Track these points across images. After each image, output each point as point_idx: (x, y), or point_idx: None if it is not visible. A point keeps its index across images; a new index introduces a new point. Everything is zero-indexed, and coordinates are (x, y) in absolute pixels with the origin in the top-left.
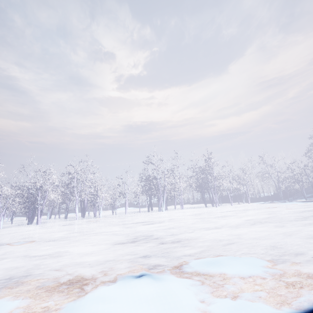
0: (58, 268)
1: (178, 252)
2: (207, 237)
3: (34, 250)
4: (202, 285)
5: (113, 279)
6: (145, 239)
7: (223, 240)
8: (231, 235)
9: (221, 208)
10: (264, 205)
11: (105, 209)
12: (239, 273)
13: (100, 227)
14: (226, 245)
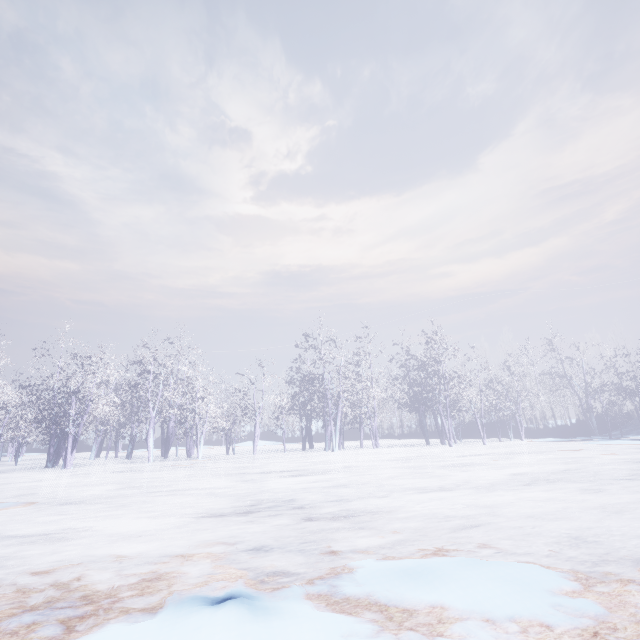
0: (44, 569)
1: (341, 541)
2: (417, 509)
3: (23, 522)
4: (376, 639)
5: (156, 607)
6: (274, 508)
7: (455, 517)
8: (475, 508)
9: (460, 447)
10: (555, 445)
11: (217, 442)
12: (482, 607)
13: (190, 479)
14: (460, 529)
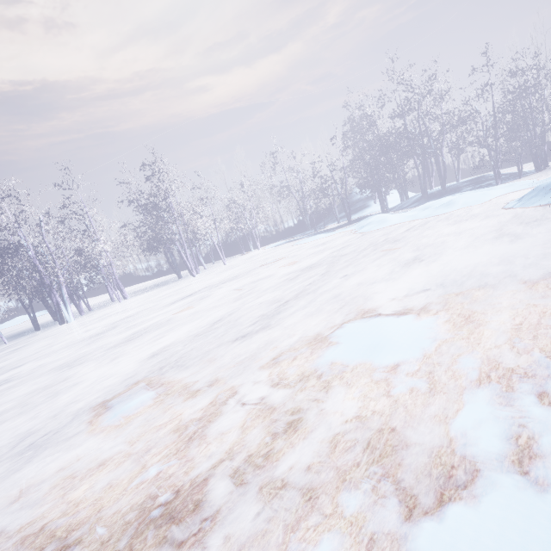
0: None
1: None
2: None
3: None
4: None
5: None
6: None
7: None
8: None
9: (200, 277)
10: (272, 253)
11: None
12: None
13: None
14: None
